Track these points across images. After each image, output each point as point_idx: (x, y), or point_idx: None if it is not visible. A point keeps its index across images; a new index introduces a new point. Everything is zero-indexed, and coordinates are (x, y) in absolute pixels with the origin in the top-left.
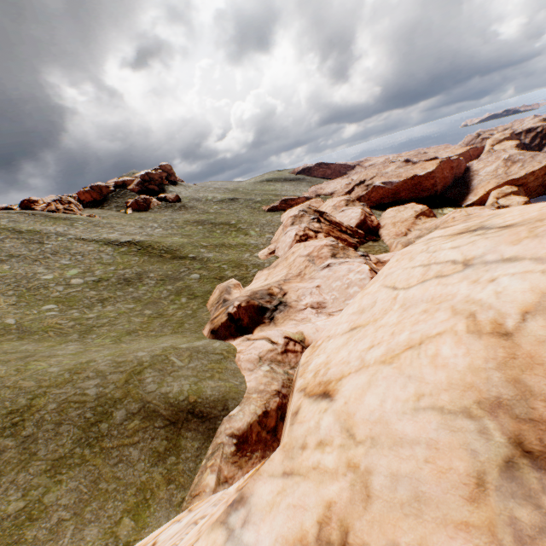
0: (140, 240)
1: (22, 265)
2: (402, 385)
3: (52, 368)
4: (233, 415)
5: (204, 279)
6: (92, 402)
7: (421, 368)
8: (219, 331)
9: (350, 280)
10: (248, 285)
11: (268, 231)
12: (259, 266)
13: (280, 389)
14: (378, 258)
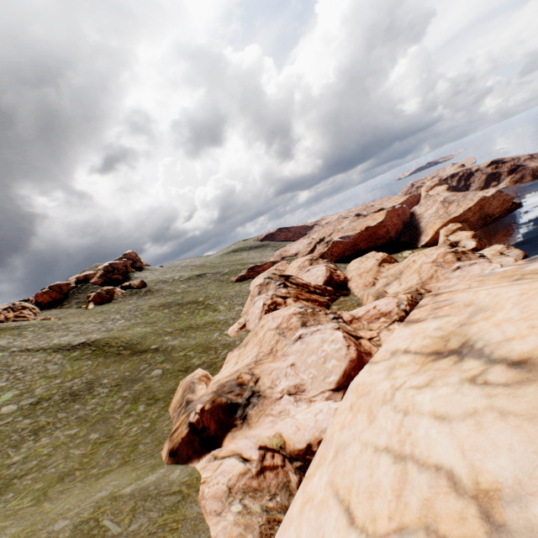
0: (96, 338)
1: None
2: None
3: None
4: None
5: (167, 374)
6: None
7: None
8: (180, 450)
9: (325, 352)
10: (218, 372)
11: (237, 303)
12: (230, 346)
13: None
14: (352, 314)
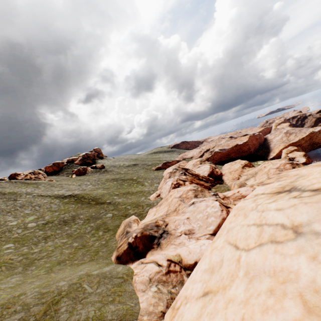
0: (77, 193)
1: None
2: None
3: None
4: None
5: (115, 217)
6: None
7: None
8: (122, 257)
9: (208, 212)
10: (143, 219)
11: (155, 182)
12: (150, 205)
13: (165, 310)
14: (224, 194)
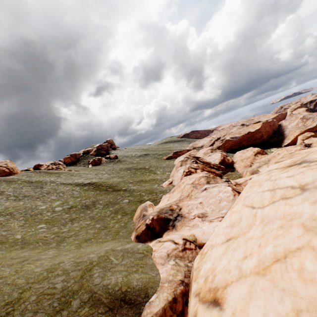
0: (95, 181)
1: (30, 201)
2: (278, 298)
3: (37, 268)
4: (152, 301)
5: (131, 202)
6: (59, 293)
7: (292, 281)
8: (141, 236)
9: (220, 197)
10: (158, 204)
11: (167, 170)
12: (163, 192)
13: (183, 279)
14: (236, 181)
